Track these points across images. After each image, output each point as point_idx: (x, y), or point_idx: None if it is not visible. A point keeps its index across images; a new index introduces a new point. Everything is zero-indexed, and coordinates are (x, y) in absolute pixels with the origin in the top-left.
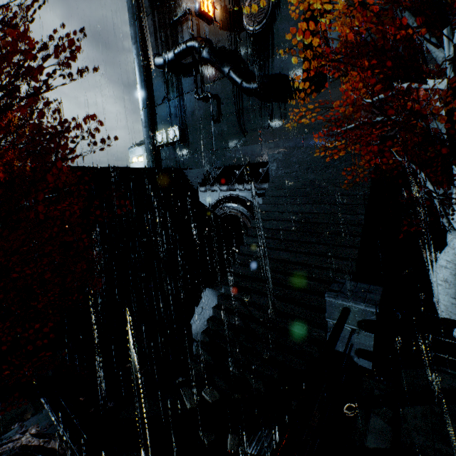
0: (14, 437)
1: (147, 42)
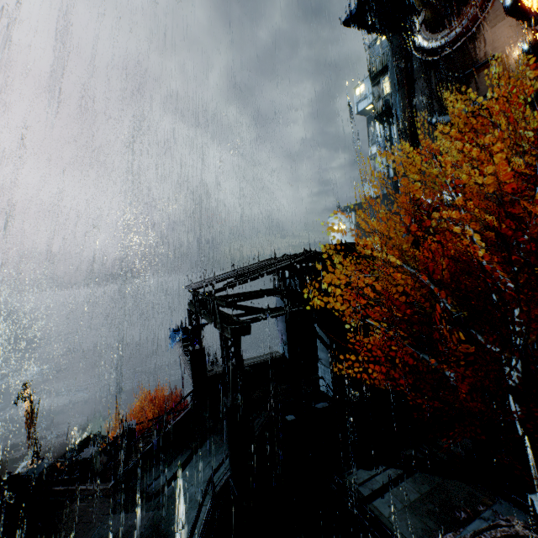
0: (498, 521)
1: (415, 105)
